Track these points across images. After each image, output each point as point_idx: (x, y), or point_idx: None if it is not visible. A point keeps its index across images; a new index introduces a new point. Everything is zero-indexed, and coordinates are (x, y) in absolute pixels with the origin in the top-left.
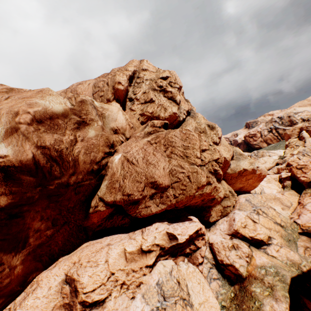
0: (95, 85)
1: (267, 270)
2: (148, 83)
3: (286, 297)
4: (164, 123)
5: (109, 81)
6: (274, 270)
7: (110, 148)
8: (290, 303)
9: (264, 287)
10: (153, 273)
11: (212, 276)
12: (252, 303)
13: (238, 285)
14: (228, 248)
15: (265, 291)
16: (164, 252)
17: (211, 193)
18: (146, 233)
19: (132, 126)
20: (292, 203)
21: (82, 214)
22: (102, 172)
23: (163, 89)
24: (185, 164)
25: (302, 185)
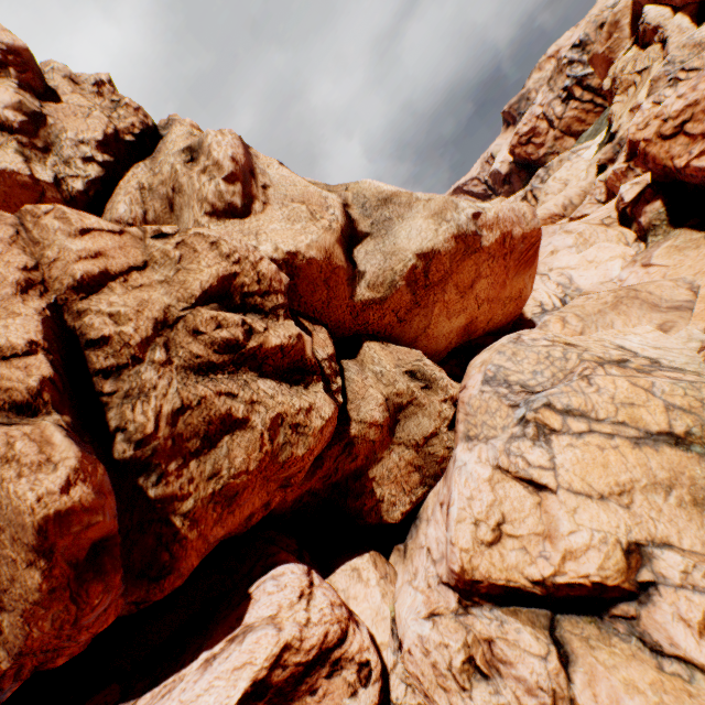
0: None
1: None
2: None
3: None
4: None
5: None
6: None
7: None
8: None
9: None
10: None
11: None
12: None
13: None
14: (453, 679)
15: None
16: None
17: (272, 457)
18: None
19: None
20: (695, 283)
21: None
22: None
23: None
24: None
25: None
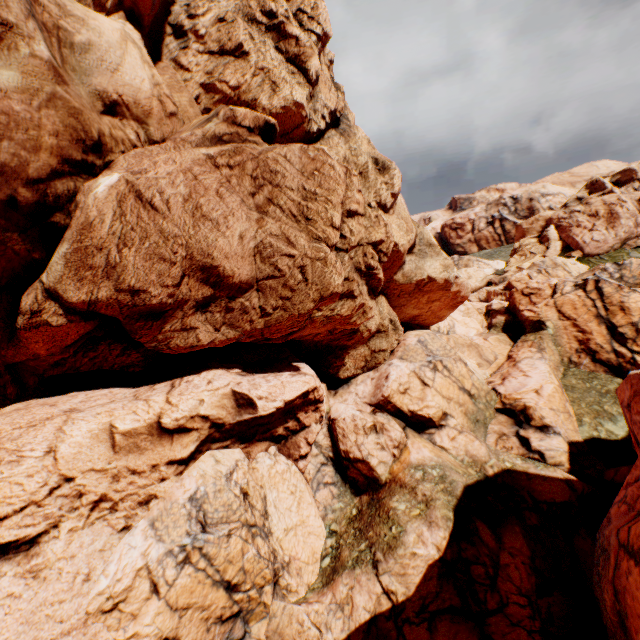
0: None
1: (427, 472)
2: None
3: (448, 520)
4: (266, 124)
5: None
6: (440, 473)
7: (85, 150)
8: (453, 529)
9: (413, 502)
10: (188, 476)
11: (323, 480)
12: (386, 529)
13: (368, 496)
14: (363, 430)
15: (414, 508)
16: (221, 433)
17: (351, 317)
18: (179, 389)
19: (175, 112)
20: (497, 356)
21: None
22: (56, 219)
23: (277, 24)
24: (301, 235)
25: (522, 326)
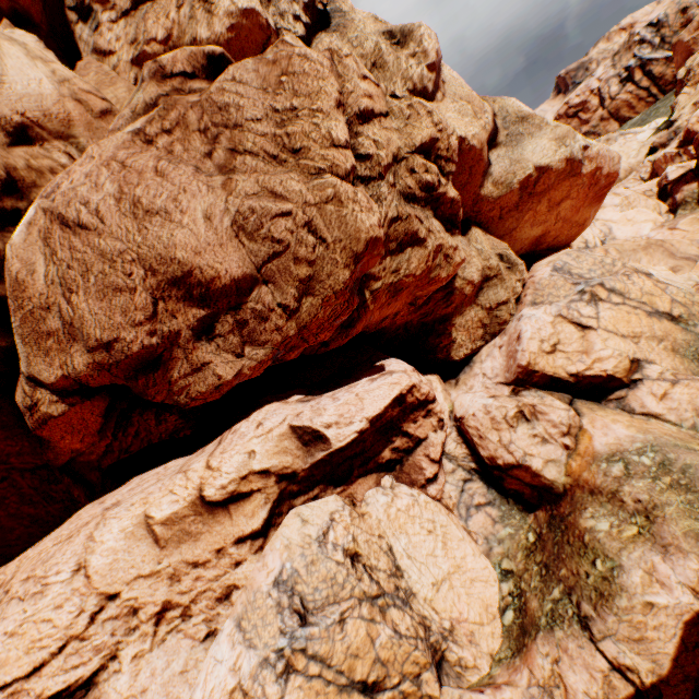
0: None
1: (631, 463)
2: None
3: None
4: (210, 58)
5: None
6: (656, 458)
7: None
8: None
9: (622, 516)
10: (270, 551)
11: (473, 501)
12: (586, 565)
13: (545, 512)
14: (506, 423)
15: (625, 525)
16: (299, 484)
17: (428, 272)
18: (222, 446)
19: (108, 109)
20: None
21: (11, 440)
22: None
23: None
24: (290, 179)
25: None
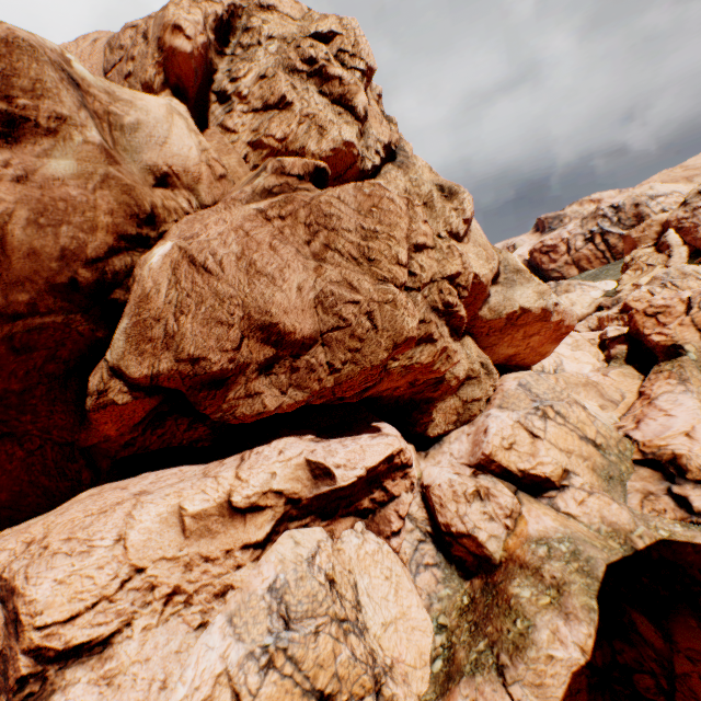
0: (111, 44)
1: (553, 547)
2: (277, 50)
3: (591, 611)
4: (316, 169)
5: (149, 28)
6: (570, 547)
7: (139, 224)
8: (600, 624)
9: (540, 587)
10: (265, 562)
11: (423, 560)
12: (509, 623)
13: (481, 579)
14: (464, 497)
15: (542, 595)
16: (298, 510)
17: (433, 364)
18: (249, 462)
19: (224, 174)
20: (624, 395)
21: (65, 414)
22: (116, 295)
23: (318, 68)
24: (364, 279)
25: (651, 354)
